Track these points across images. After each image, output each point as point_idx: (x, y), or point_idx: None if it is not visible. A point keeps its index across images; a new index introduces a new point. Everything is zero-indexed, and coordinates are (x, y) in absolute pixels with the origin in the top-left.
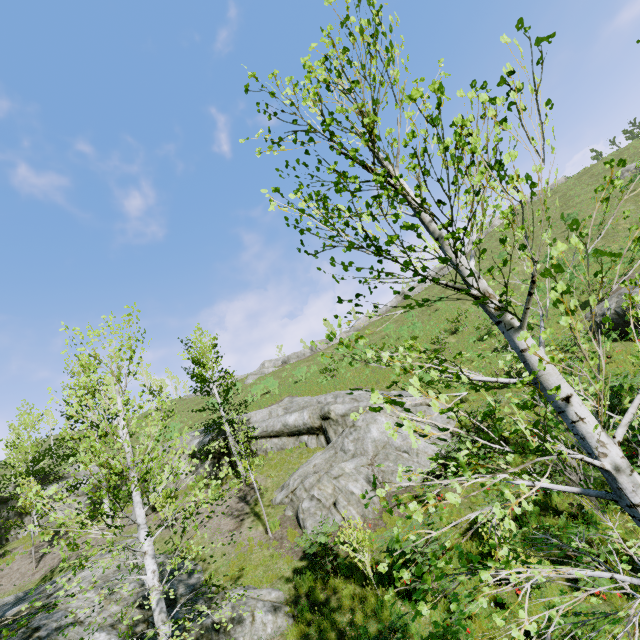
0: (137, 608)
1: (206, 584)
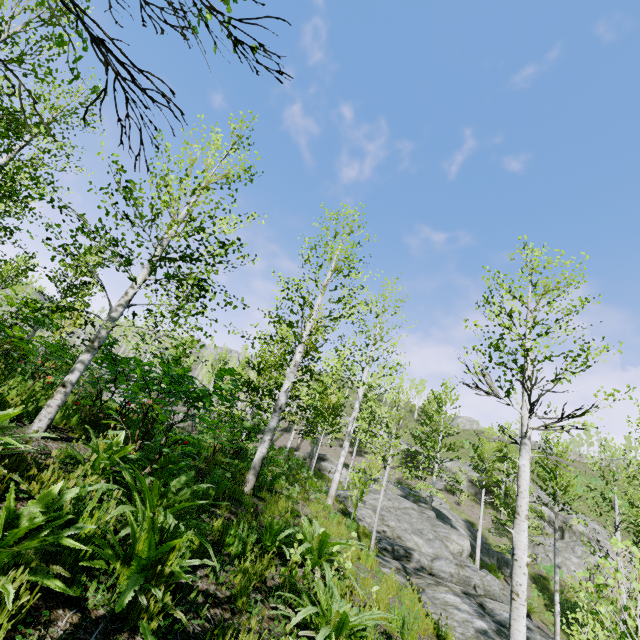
0: (468, 531)
1: (488, 544)
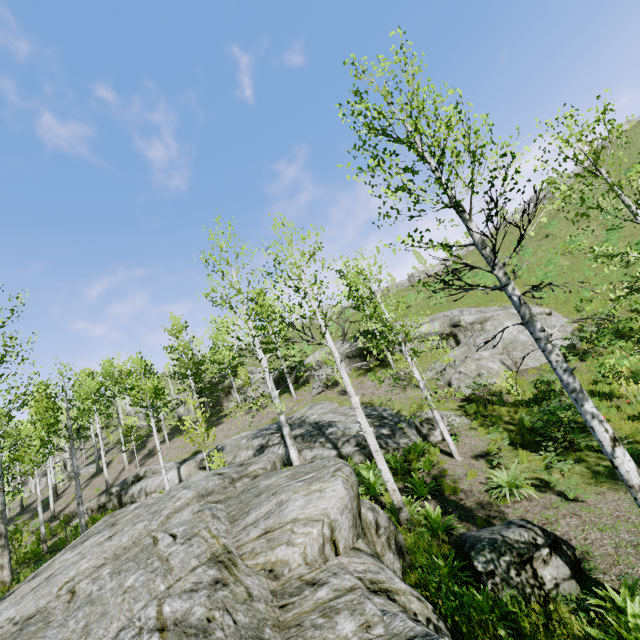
0: (367, 418)
1: (398, 414)
